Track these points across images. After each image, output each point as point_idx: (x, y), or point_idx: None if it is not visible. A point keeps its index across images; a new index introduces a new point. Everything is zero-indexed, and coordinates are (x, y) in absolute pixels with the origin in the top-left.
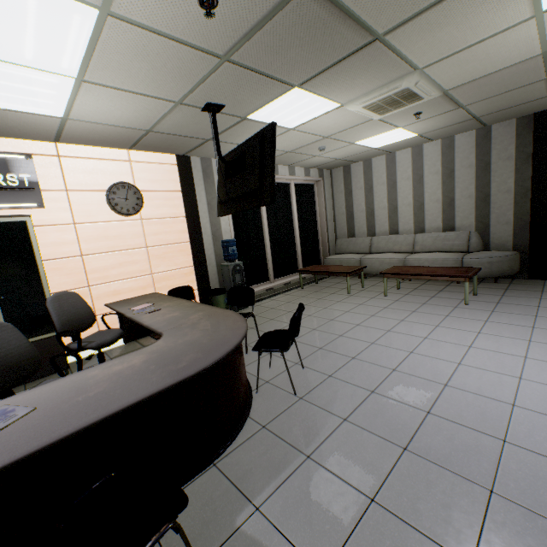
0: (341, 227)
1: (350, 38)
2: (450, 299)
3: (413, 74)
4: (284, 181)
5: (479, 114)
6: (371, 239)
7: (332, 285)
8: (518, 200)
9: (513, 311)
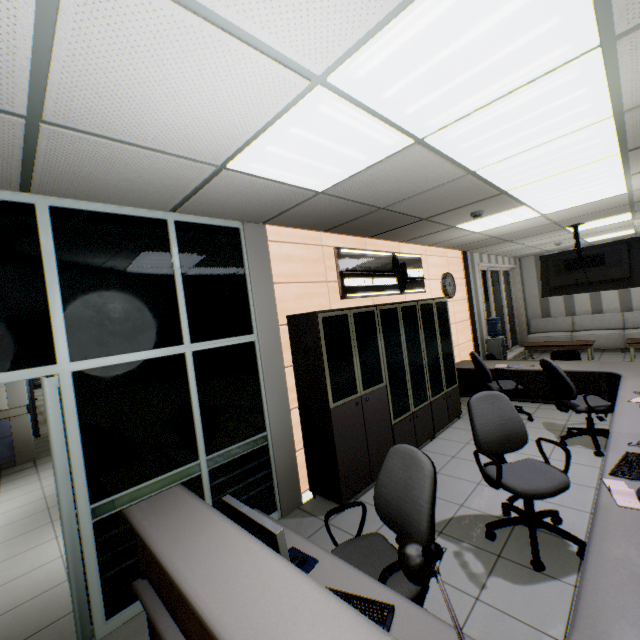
0: (533, 309)
1: None
2: None
3: None
4: (497, 269)
5: None
6: (572, 318)
7: None
8: None
9: None
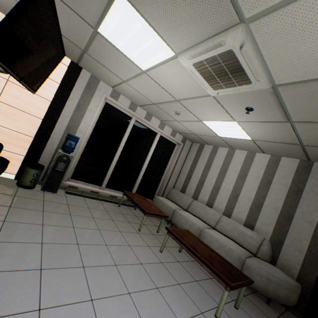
0: (180, 182)
1: None
2: (208, 296)
3: (238, 27)
4: (153, 129)
5: (306, 141)
6: (192, 201)
7: (142, 216)
8: (317, 235)
9: None
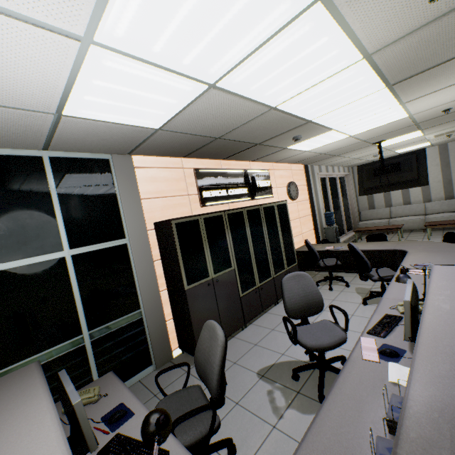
0: (362, 203)
1: None
2: None
3: None
4: (334, 176)
5: None
6: (389, 209)
7: None
8: None
9: None
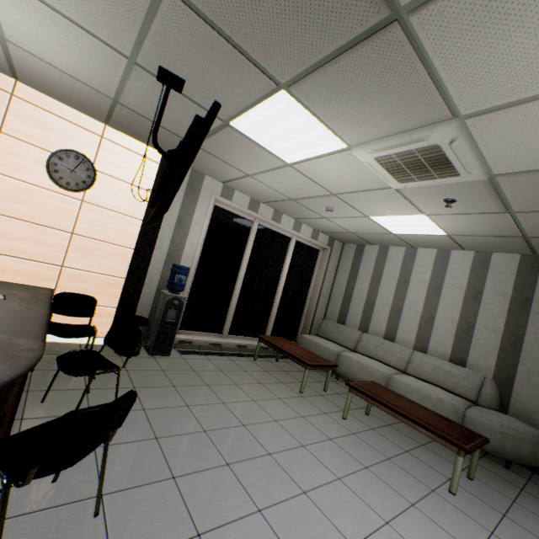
0: (333, 308)
1: None
2: (431, 469)
3: (449, 123)
4: (285, 233)
5: (532, 232)
6: (361, 335)
7: (292, 370)
8: None
9: None
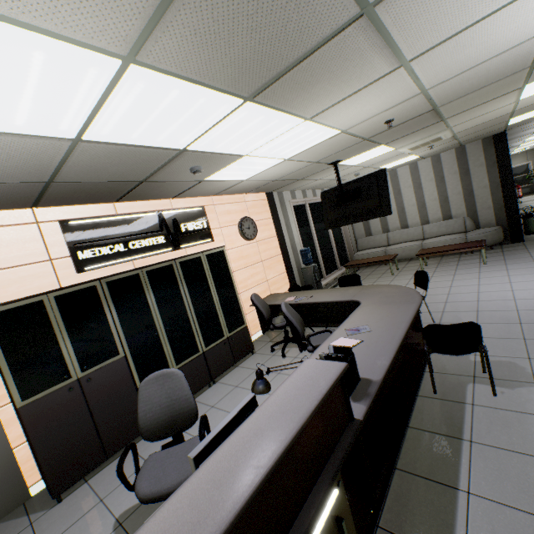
0: (359, 230)
1: (431, 122)
2: (471, 264)
3: (445, 130)
4: (318, 201)
5: (463, 140)
6: (387, 235)
7: (370, 273)
8: (493, 191)
9: (518, 262)
